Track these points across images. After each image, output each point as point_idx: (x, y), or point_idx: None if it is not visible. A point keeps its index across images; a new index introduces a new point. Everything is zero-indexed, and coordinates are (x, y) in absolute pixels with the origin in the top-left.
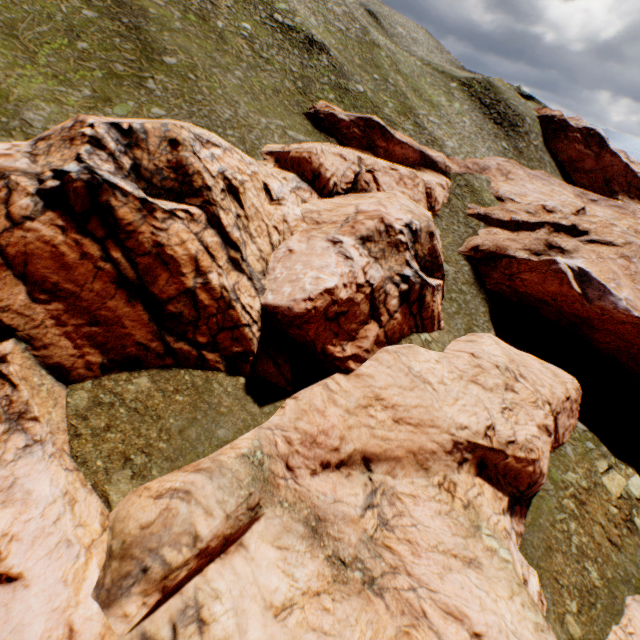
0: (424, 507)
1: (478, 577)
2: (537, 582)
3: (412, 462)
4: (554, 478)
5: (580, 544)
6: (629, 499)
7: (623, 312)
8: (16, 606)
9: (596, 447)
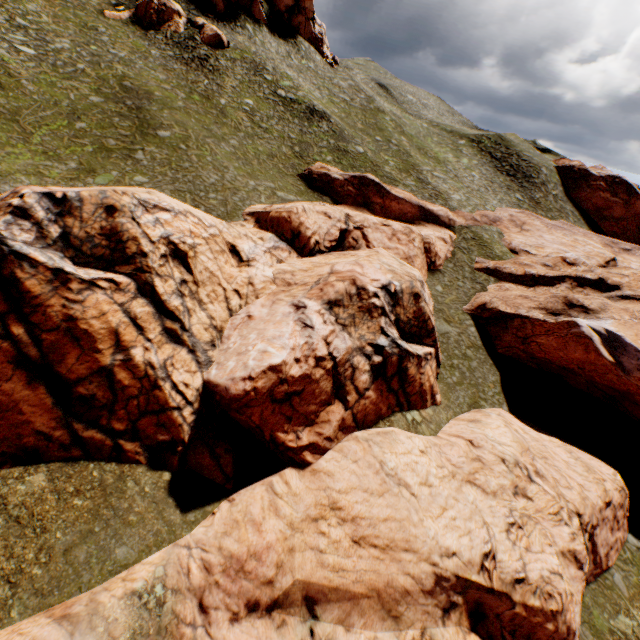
0: None
1: None
2: None
3: (376, 605)
4: (598, 626)
5: None
6: None
7: None
8: None
9: None
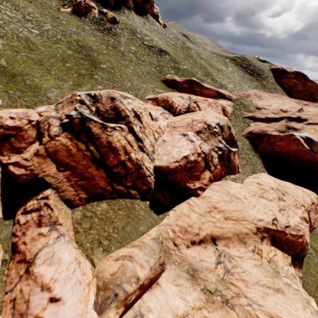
0: (247, 262)
1: (283, 298)
2: (315, 305)
3: (236, 239)
4: (313, 247)
5: None
6: None
7: None
8: (60, 313)
9: None
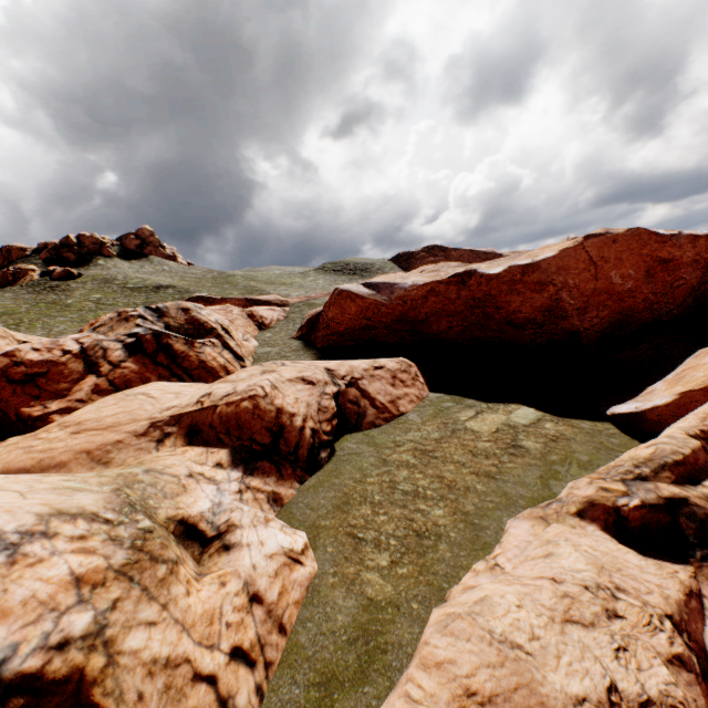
0: None
1: None
2: (300, 542)
3: (85, 462)
4: (379, 442)
5: (414, 488)
6: (513, 429)
7: (412, 288)
8: None
9: (458, 403)
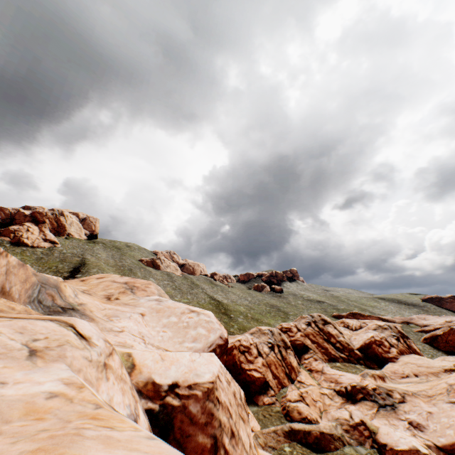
0: None
1: None
2: None
3: (432, 375)
4: None
5: None
6: None
7: None
8: (346, 376)
9: None
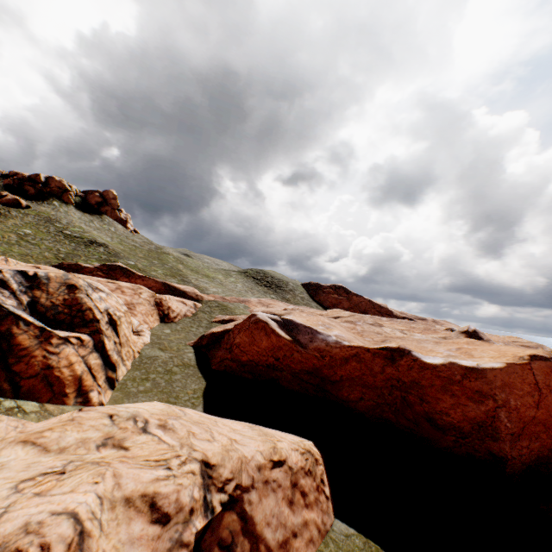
0: None
1: None
2: None
3: None
4: None
5: None
6: None
7: (336, 345)
8: None
9: None
